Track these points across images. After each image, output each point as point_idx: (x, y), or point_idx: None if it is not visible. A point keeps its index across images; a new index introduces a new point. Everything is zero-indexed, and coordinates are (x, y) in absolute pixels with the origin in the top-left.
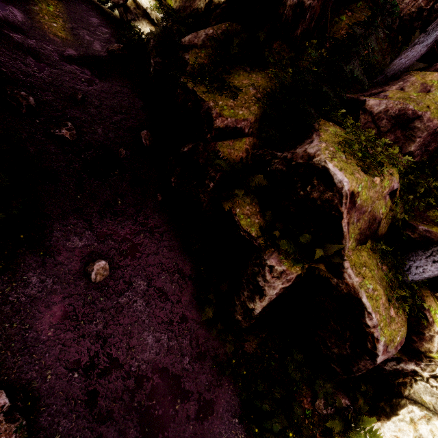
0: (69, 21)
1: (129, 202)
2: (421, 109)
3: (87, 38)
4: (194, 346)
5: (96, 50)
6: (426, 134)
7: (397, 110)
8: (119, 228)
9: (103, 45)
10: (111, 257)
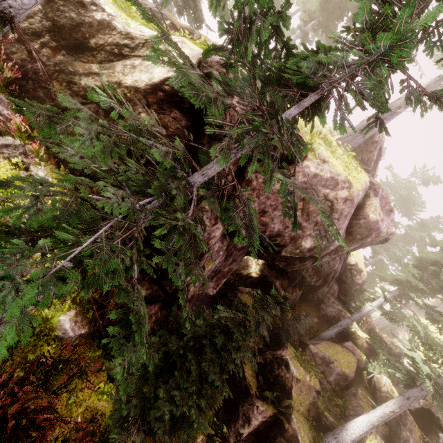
0: None
1: None
2: (333, 359)
3: None
4: None
5: None
6: (336, 373)
7: (322, 355)
8: None
9: None
10: None
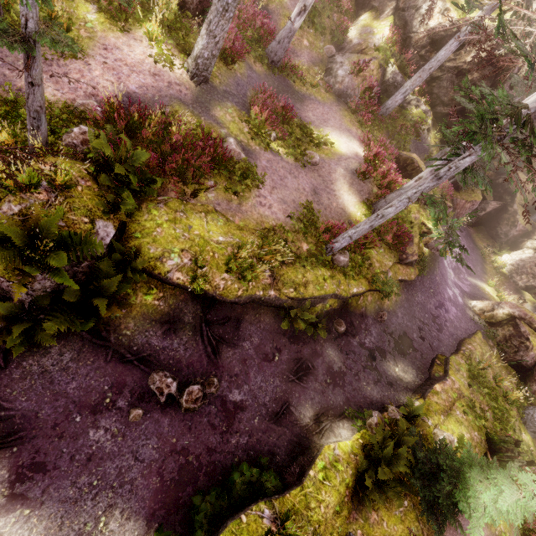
0: None
1: None
2: None
3: None
4: None
5: None
6: None
7: None
8: None
9: None
10: None
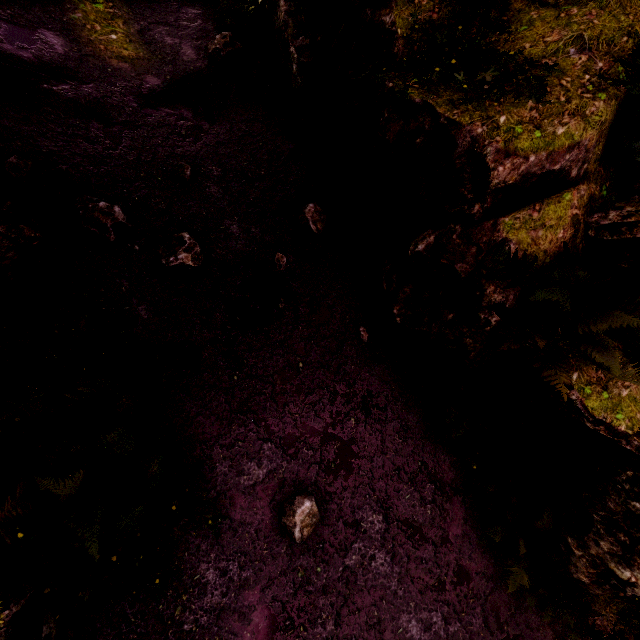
0: (133, 19)
1: (315, 360)
2: None
3: (168, 42)
4: (492, 628)
5: (188, 62)
6: None
7: None
8: (312, 418)
9: (197, 45)
10: (315, 482)
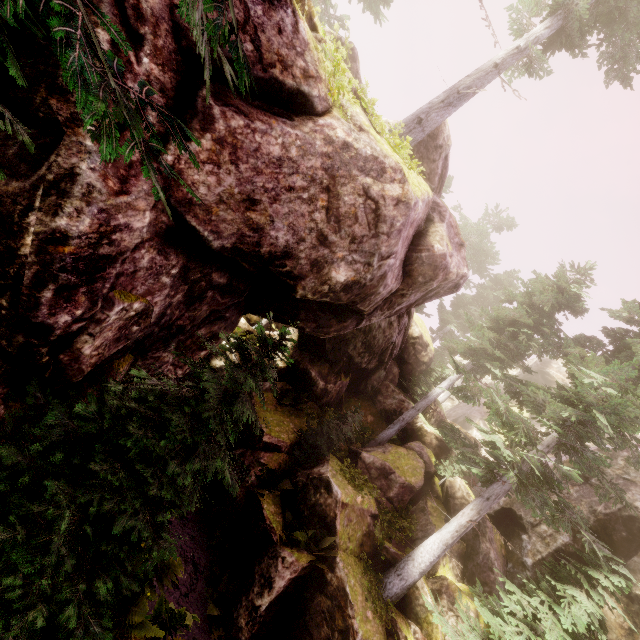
0: None
1: None
2: (394, 467)
3: None
4: None
5: None
6: (399, 486)
7: (380, 464)
8: None
9: None
10: None
